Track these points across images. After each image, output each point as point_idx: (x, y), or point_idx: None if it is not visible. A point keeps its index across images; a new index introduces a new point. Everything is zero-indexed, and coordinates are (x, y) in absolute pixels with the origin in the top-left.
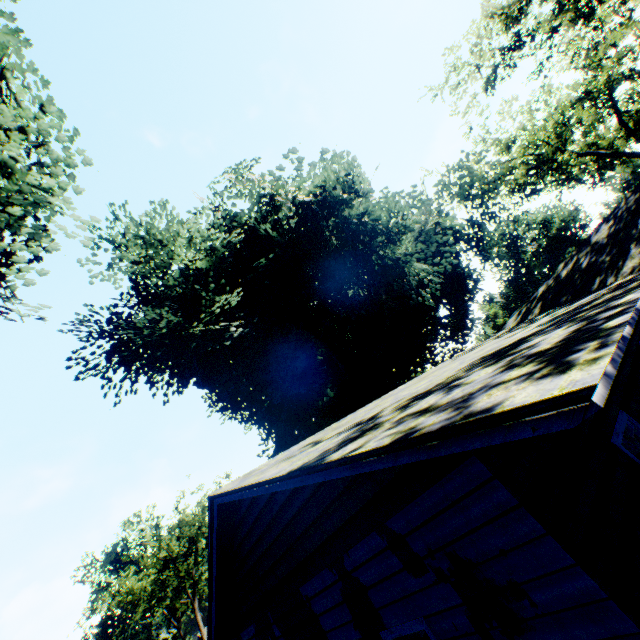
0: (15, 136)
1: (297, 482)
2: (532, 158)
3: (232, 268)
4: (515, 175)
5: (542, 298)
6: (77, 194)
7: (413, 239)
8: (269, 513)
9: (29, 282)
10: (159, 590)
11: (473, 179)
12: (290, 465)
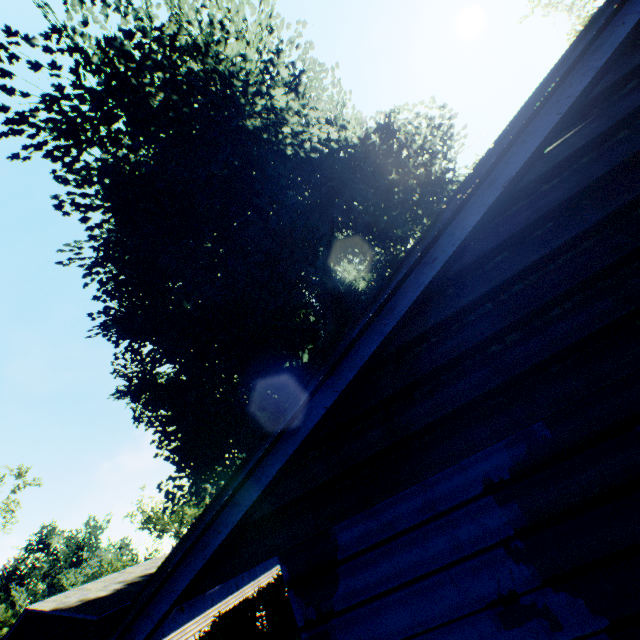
0: None
1: None
2: None
3: None
4: None
5: None
6: None
7: None
8: None
9: None
10: None
11: None
12: None
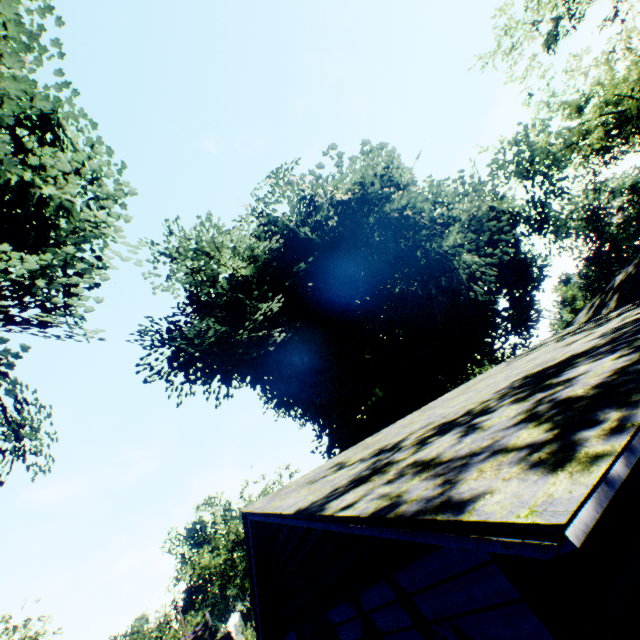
0: (71, 179)
1: (304, 522)
2: (612, 117)
3: (276, 272)
4: (589, 140)
5: (619, 289)
6: (127, 222)
7: (461, 230)
8: (296, 534)
9: (88, 309)
10: (230, 569)
11: (533, 154)
12: (303, 498)
